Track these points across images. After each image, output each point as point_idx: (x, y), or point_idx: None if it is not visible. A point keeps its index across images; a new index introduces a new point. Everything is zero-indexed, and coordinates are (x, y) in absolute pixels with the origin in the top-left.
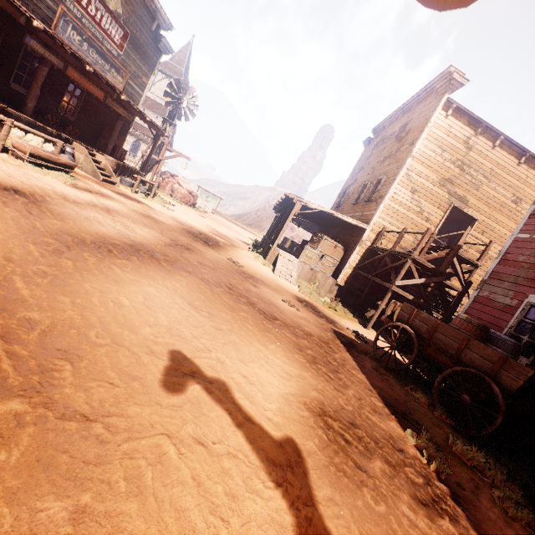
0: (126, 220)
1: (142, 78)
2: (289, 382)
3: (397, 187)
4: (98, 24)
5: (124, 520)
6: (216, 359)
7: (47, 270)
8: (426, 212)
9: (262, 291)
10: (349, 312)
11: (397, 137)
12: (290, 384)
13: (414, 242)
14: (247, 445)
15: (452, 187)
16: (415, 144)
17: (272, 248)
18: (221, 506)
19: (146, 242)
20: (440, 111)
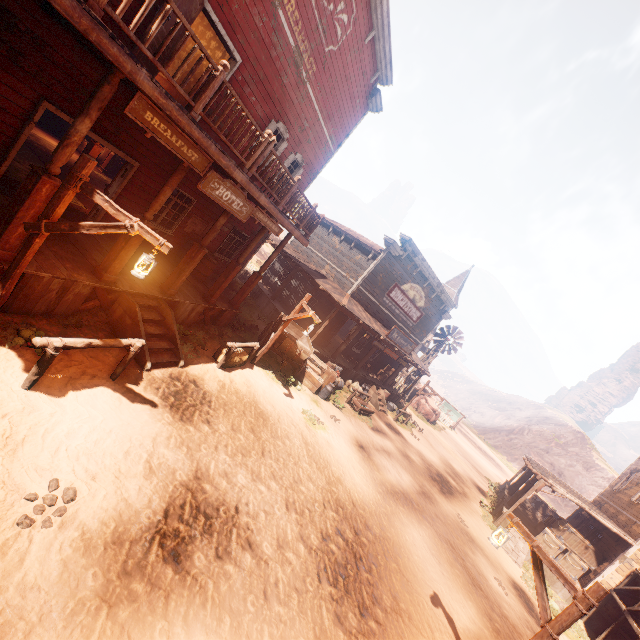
0: (397, 464)
1: (423, 334)
2: (473, 625)
3: None
4: (407, 314)
5: (418, 609)
6: (440, 587)
7: (385, 511)
8: None
9: (477, 559)
10: (588, 639)
11: None
12: (473, 626)
13: None
14: (447, 624)
15: None
16: None
17: (504, 514)
18: (437, 628)
19: (408, 490)
20: None
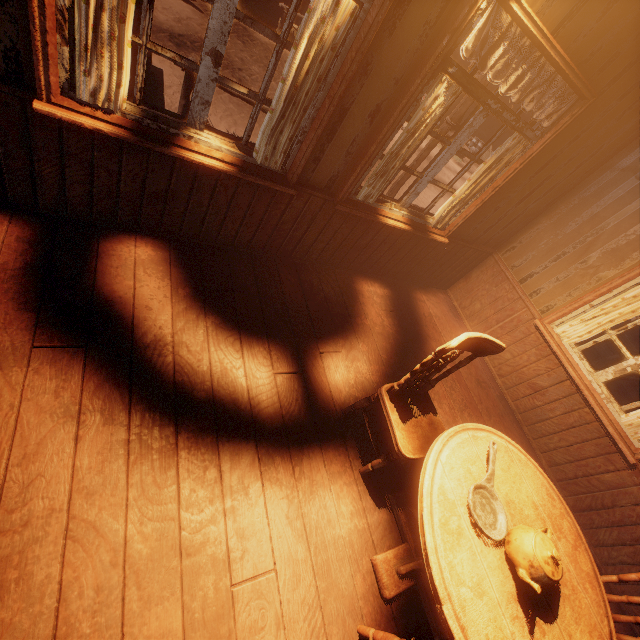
0: None
1: None
2: None
3: None
4: None
5: None
6: None
7: None
8: None
9: None
10: None
11: None
12: None
13: None
14: None
15: None
16: None
17: None
18: None
19: None
20: None
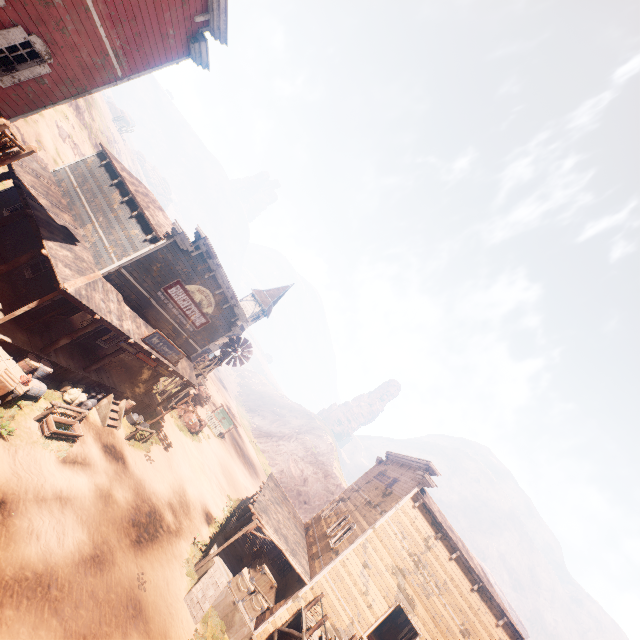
0: (72, 517)
1: (206, 341)
2: None
3: (351, 553)
4: (188, 317)
5: None
6: None
7: None
8: (371, 596)
9: None
10: None
11: (386, 487)
12: None
13: (349, 626)
14: None
15: (403, 581)
16: (381, 517)
17: (209, 557)
18: None
19: (60, 564)
20: (409, 498)
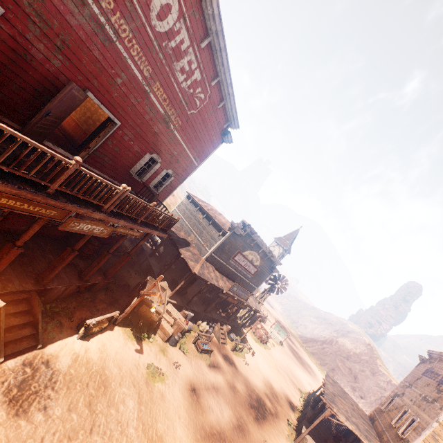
0: (222, 399)
1: (259, 282)
2: None
3: None
4: (247, 270)
5: None
6: None
7: None
8: None
9: None
10: None
11: (438, 384)
12: None
13: None
14: None
15: None
16: (442, 412)
17: (302, 435)
18: None
19: (225, 428)
20: None
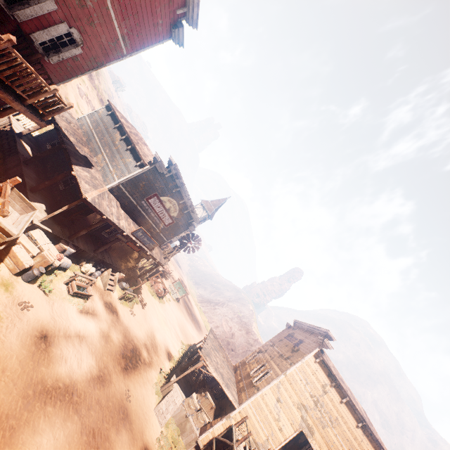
0: (86, 349)
1: (171, 235)
2: None
3: (268, 390)
4: (161, 218)
5: None
6: None
7: (15, 424)
8: (282, 422)
9: (118, 439)
10: None
11: (294, 346)
12: None
13: (265, 441)
14: None
15: (306, 414)
16: (291, 367)
17: (170, 383)
18: None
19: (79, 379)
20: (312, 355)
